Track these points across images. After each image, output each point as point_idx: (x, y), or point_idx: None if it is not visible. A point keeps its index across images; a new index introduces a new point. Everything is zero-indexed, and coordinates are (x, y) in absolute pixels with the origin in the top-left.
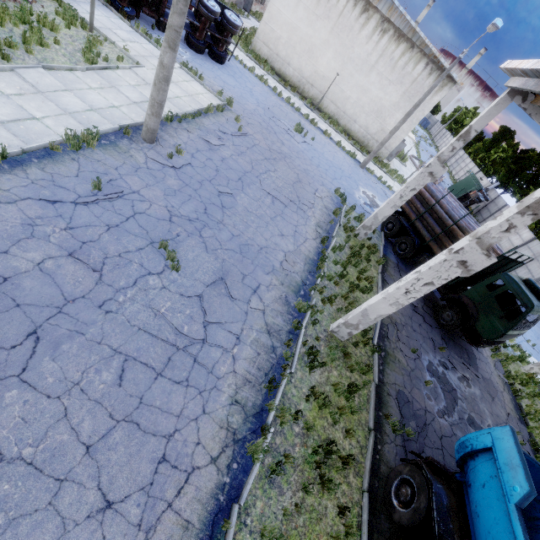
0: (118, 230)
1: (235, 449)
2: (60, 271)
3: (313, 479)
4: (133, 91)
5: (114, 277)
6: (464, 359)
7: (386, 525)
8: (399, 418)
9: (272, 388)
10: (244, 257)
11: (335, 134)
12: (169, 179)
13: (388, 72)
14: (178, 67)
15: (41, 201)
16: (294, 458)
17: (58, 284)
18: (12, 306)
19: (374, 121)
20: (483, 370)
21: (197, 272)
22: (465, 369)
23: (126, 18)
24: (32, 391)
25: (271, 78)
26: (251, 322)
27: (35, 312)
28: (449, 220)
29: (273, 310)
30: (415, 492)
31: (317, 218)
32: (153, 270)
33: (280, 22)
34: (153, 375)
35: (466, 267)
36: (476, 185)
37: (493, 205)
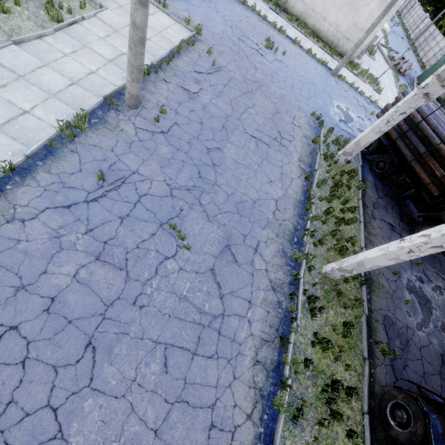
0: (130, 220)
1: (263, 403)
2: (93, 278)
3: (325, 412)
4: (105, 46)
5: (138, 270)
6: (437, 268)
7: (383, 434)
8: (386, 341)
9: (286, 346)
10: (241, 217)
11: (304, 39)
12: (160, 147)
13: None
14: None
15: (58, 208)
16: (311, 404)
17: (95, 292)
18: (65, 324)
19: (345, 15)
20: None
21: (204, 245)
22: (438, 279)
23: None
24: (102, 396)
25: None
26: (257, 283)
27: (84, 324)
28: (436, 138)
29: (274, 265)
30: (409, 415)
31: (299, 151)
32: (168, 254)
33: None
34: (190, 355)
35: None
36: None
37: None
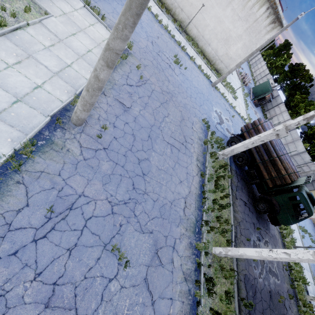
0: (77, 250)
1: None
2: None
3: None
4: (50, 56)
5: (86, 304)
6: (265, 228)
7: None
8: (246, 294)
9: None
10: (163, 220)
11: (196, 56)
12: (102, 164)
13: (240, 9)
14: (82, 6)
15: (3, 257)
16: None
17: None
18: None
19: (222, 46)
20: (272, 229)
21: (139, 256)
22: (266, 235)
23: None
24: None
25: (151, 1)
26: (175, 278)
27: None
28: (274, 153)
29: (185, 258)
30: None
31: (196, 152)
32: (111, 275)
33: None
34: None
35: None
36: (270, 91)
37: (274, 101)
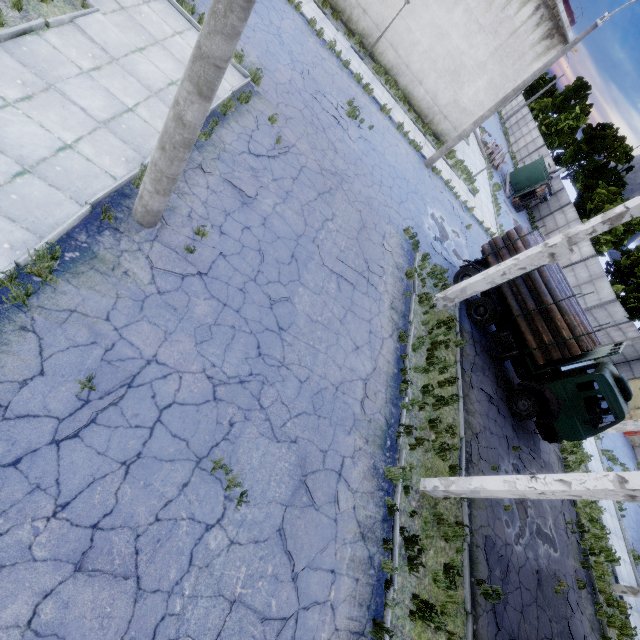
0: (143, 465)
1: None
2: (70, 614)
3: None
4: (92, 90)
5: (158, 569)
6: (530, 448)
7: None
8: (487, 574)
9: (383, 638)
10: (319, 419)
11: (393, 105)
12: (196, 303)
13: (481, 10)
14: None
15: None
16: None
17: None
18: None
19: (447, 86)
20: (544, 452)
21: (268, 486)
22: (532, 462)
23: None
24: None
25: None
26: (342, 533)
27: None
28: (548, 296)
29: (363, 495)
30: None
31: (390, 292)
32: (210, 518)
33: None
34: None
35: (633, 498)
36: (546, 180)
37: (554, 200)
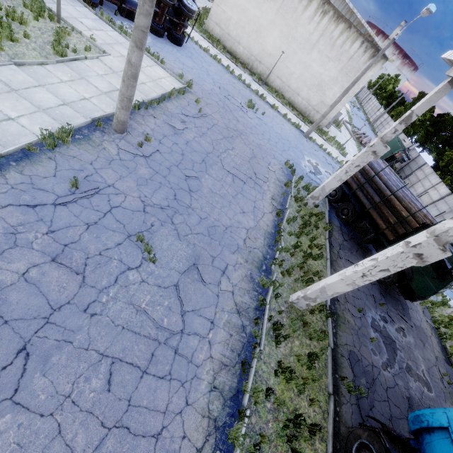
0: (97, 228)
1: (217, 436)
2: (44, 278)
3: (285, 452)
4: (102, 81)
5: (96, 277)
6: (399, 311)
7: None
8: (352, 378)
9: (246, 371)
10: (212, 239)
11: (281, 107)
12: (140, 168)
13: (328, 50)
14: None
15: (22, 206)
16: (269, 439)
17: (44, 293)
18: None
19: (315, 94)
20: (415, 319)
21: (171, 261)
22: (400, 320)
23: (90, 6)
24: (25, 412)
25: (223, 57)
26: (222, 304)
27: (23, 327)
28: (387, 191)
29: (241, 289)
30: None
31: (272, 191)
32: (131, 264)
33: (231, 4)
34: (139, 373)
35: (421, 259)
36: (401, 147)
37: (414, 163)
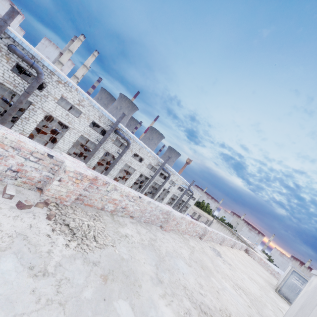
0: None
1: None
2: None
3: None
4: None
5: None
6: None
7: None
8: None
9: None
10: None
11: None
12: None
13: None
14: None
15: None
16: None
17: None
18: None
19: None
20: None
21: None
22: None
23: None
24: None
25: None
26: None
27: None
28: None
29: None
30: None
31: None
32: None
33: None
34: None
35: None
36: None
37: None
